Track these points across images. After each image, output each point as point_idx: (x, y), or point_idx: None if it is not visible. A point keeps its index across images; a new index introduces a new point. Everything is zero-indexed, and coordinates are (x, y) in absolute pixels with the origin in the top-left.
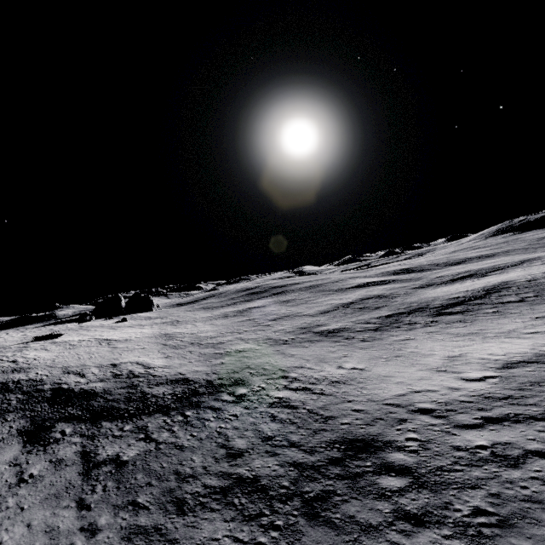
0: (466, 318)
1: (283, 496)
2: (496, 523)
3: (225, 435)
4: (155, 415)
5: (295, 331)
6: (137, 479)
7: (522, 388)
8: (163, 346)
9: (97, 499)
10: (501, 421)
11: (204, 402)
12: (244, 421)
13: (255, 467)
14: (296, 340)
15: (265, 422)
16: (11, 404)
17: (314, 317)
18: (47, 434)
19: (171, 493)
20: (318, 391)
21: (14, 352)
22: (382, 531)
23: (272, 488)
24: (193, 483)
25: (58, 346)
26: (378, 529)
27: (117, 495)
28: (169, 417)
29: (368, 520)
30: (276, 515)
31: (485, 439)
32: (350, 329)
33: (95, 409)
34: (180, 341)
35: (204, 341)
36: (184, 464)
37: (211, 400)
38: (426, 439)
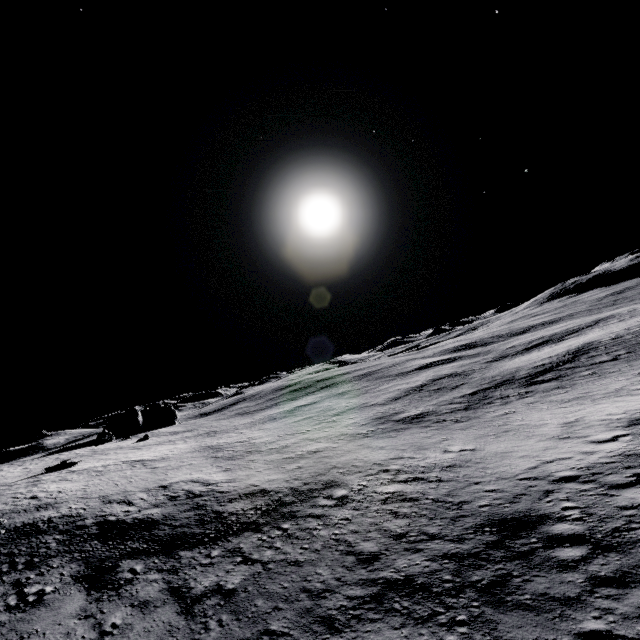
0: (562, 383)
1: (451, 589)
2: None
3: (345, 541)
4: (244, 535)
5: (370, 423)
6: (258, 606)
7: None
8: (214, 459)
9: (217, 636)
10: None
11: (300, 511)
12: (361, 523)
13: (400, 567)
14: (378, 431)
15: (387, 520)
16: (50, 547)
17: (386, 405)
18: (113, 576)
19: (310, 613)
20: (434, 478)
21: (27, 488)
22: (586, 601)
23: (434, 584)
24: (332, 597)
25: (80, 474)
26: (580, 600)
27: (241, 627)
28: (263, 534)
29: (564, 594)
30: (453, 611)
31: None
32: (435, 412)
33: (163, 538)
34: (233, 451)
35: (263, 447)
36: (310, 580)
37: (307, 508)
38: (585, 505)
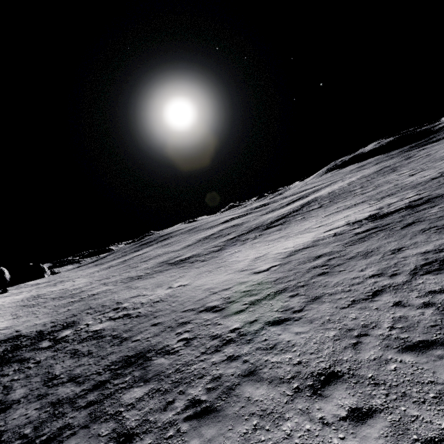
0: (282, 227)
1: None
2: (200, 412)
3: (9, 388)
4: None
5: (154, 266)
6: None
7: (291, 269)
8: (21, 307)
9: None
10: (261, 301)
11: (18, 355)
12: (42, 366)
13: (11, 419)
14: (150, 273)
15: (62, 361)
16: None
17: (178, 251)
18: None
19: None
20: (135, 314)
21: None
22: None
23: (9, 442)
24: None
25: None
26: None
27: None
28: None
29: None
30: None
31: (240, 322)
32: (199, 254)
33: None
34: (44, 298)
35: (68, 293)
36: None
37: (26, 352)
38: (193, 336)
